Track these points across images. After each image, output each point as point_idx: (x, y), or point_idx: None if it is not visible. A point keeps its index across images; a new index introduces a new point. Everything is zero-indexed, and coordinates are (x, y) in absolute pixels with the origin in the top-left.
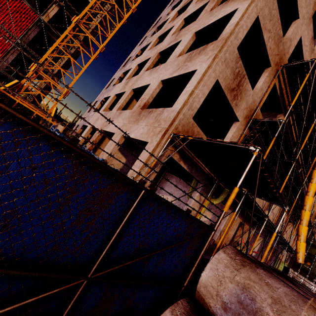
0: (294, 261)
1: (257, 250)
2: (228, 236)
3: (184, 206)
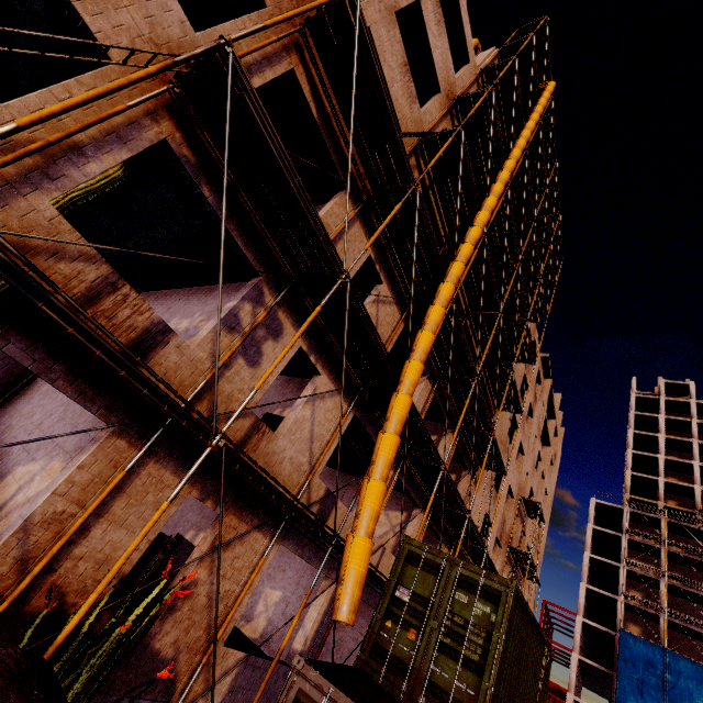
0: (374, 638)
1: (315, 629)
2: (102, 555)
3: (7, 462)
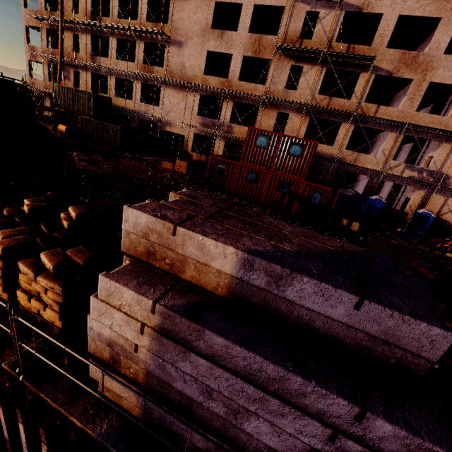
0: None
1: None
2: None
3: None
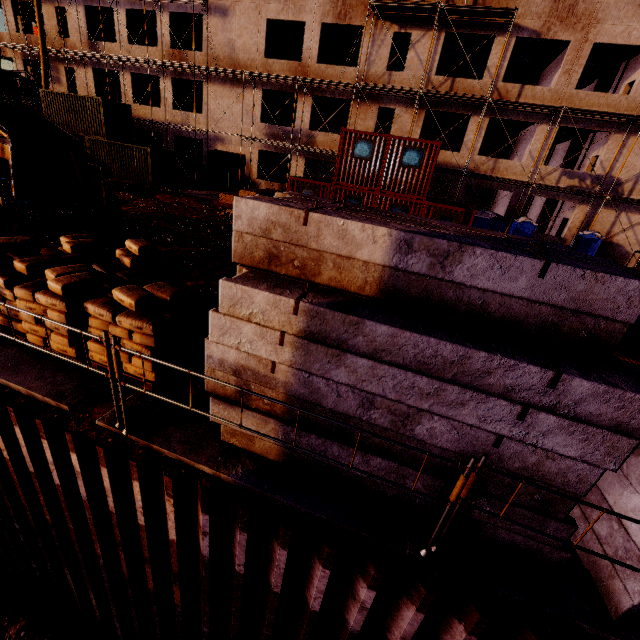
0: None
1: None
2: None
3: None
